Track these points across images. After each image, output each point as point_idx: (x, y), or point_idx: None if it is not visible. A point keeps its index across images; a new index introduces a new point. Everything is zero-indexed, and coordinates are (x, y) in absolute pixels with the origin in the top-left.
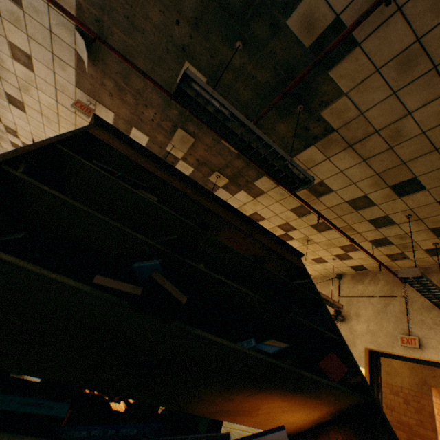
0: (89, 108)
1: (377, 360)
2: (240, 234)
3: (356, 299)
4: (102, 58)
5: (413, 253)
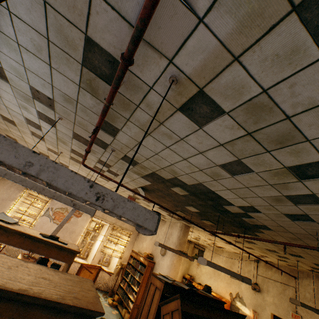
0: (133, 198)
1: None
2: None
3: (267, 279)
4: (149, 192)
5: (298, 286)
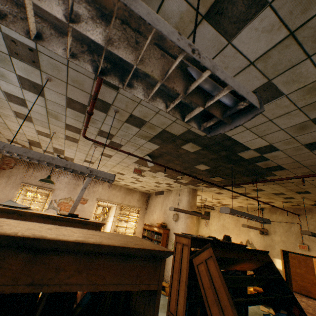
0: (139, 170)
1: (287, 254)
2: (252, 260)
3: (273, 223)
4: (156, 159)
5: (306, 219)
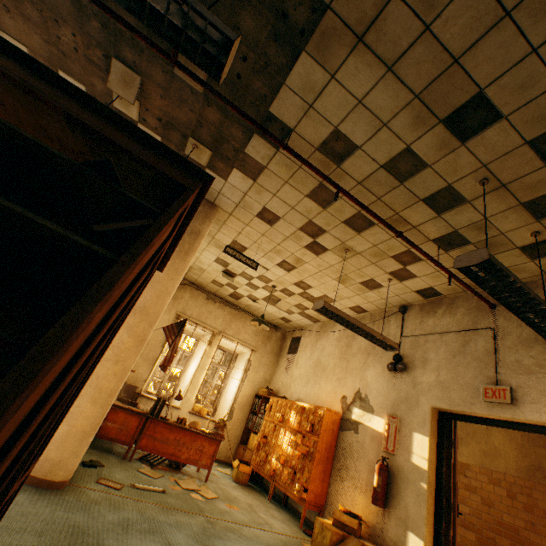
0: None
1: (451, 426)
2: (1, 82)
3: (424, 338)
4: None
5: (485, 234)
